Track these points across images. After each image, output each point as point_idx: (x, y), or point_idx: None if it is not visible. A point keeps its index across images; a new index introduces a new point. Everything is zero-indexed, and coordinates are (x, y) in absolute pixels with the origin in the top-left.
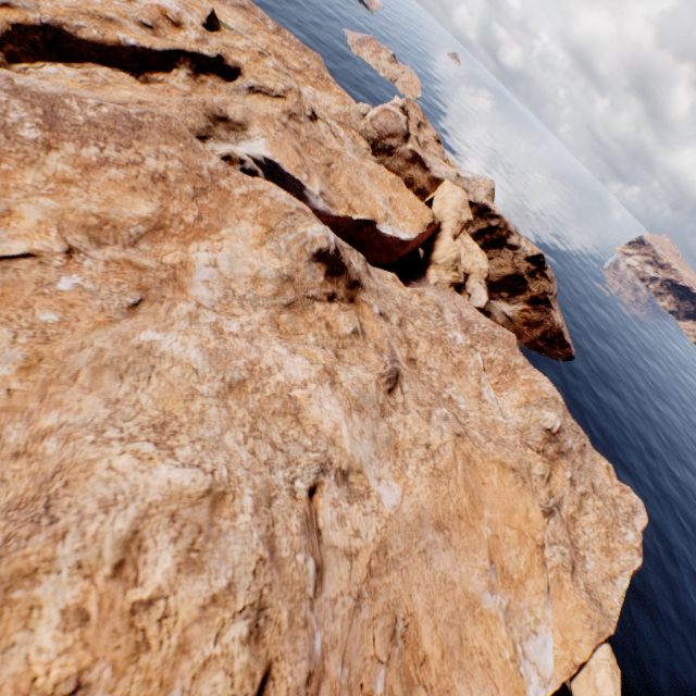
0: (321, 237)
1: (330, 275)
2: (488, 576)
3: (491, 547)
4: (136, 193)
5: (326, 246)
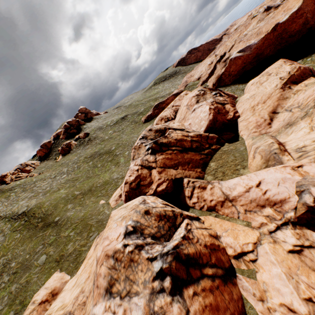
0: (262, 9)
1: (267, 12)
2: (281, 14)
3: (284, 10)
4: (237, 35)
5: (264, 9)
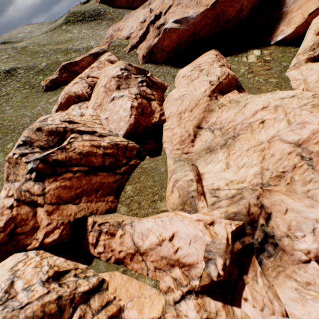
0: None
1: None
2: None
3: None
4: None
5: None
